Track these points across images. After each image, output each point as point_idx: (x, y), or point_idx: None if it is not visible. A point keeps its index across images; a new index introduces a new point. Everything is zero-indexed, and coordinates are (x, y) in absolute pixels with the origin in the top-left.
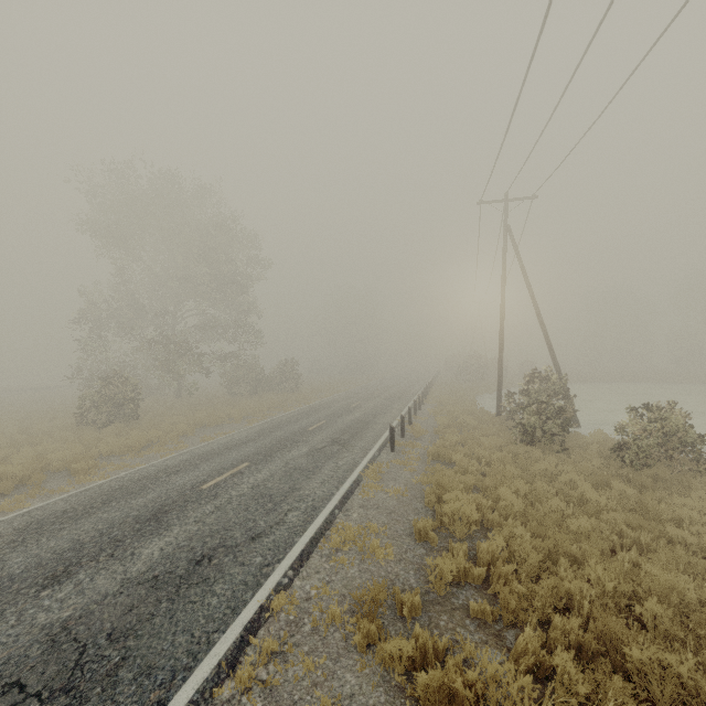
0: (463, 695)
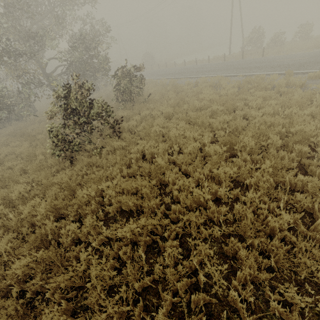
0: None
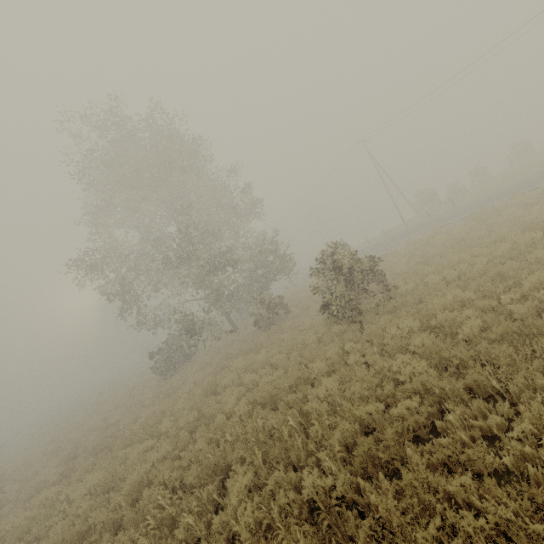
0: None
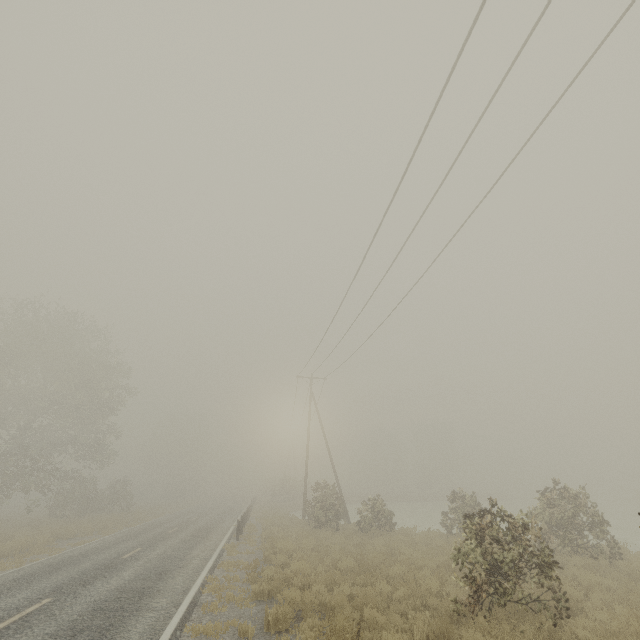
0: (290, 576)
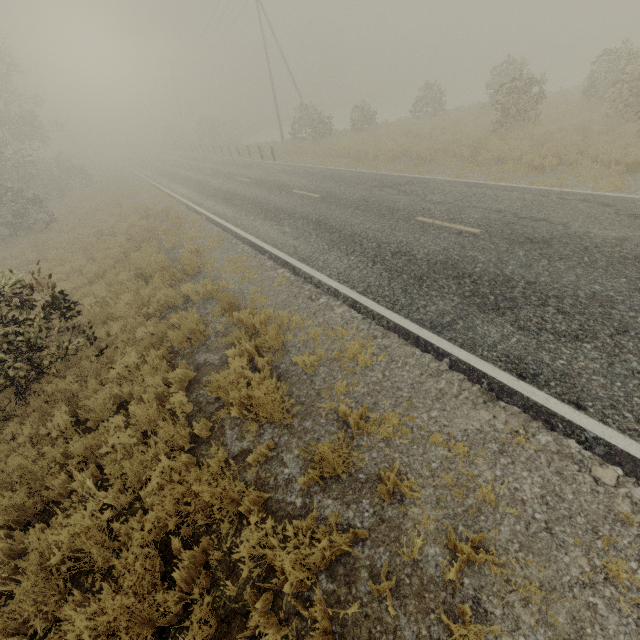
0: (386, 151)
